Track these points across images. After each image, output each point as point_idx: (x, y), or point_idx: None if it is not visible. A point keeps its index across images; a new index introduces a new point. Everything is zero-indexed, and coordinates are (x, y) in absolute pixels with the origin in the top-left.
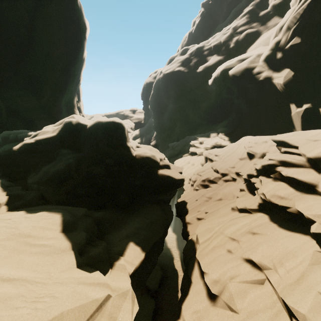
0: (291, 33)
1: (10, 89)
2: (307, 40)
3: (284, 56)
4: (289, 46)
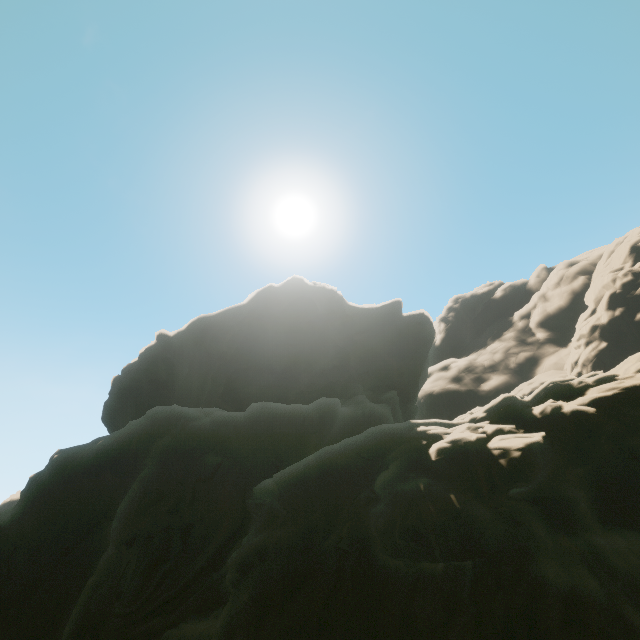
0: (589, 369)
1: (403, 415)
2: None
3: None
4: None
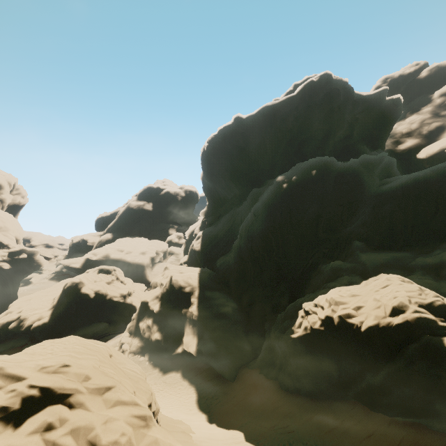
0: None
1: None
2: None
3: None
4: None
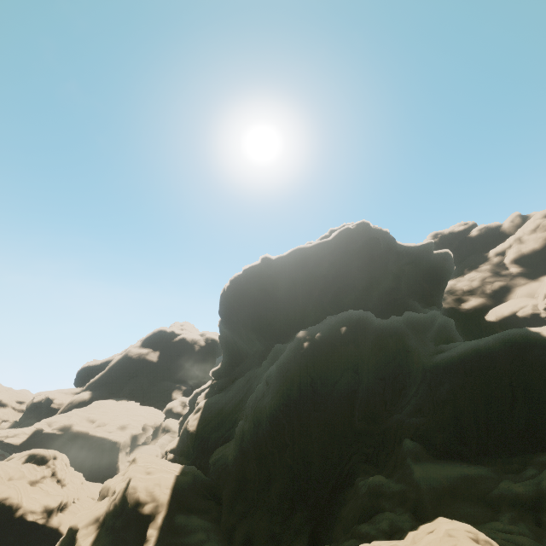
0: None
1: None
2: None
3: None
4: None
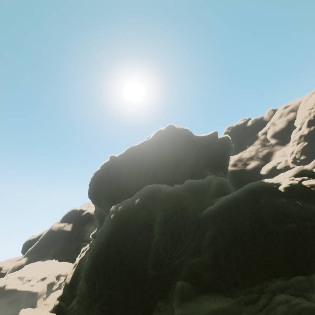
0: (299, 155)
1: None
2: (308, 157)
3: (301, 161)
4: (301, 158)
